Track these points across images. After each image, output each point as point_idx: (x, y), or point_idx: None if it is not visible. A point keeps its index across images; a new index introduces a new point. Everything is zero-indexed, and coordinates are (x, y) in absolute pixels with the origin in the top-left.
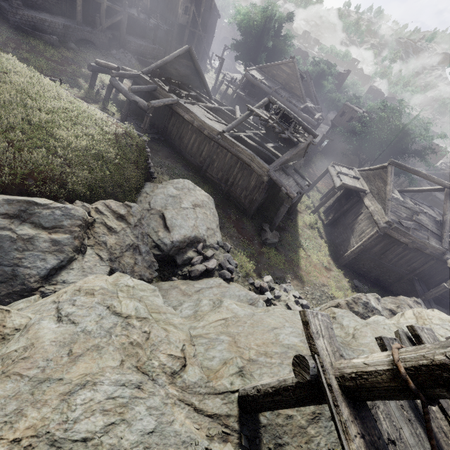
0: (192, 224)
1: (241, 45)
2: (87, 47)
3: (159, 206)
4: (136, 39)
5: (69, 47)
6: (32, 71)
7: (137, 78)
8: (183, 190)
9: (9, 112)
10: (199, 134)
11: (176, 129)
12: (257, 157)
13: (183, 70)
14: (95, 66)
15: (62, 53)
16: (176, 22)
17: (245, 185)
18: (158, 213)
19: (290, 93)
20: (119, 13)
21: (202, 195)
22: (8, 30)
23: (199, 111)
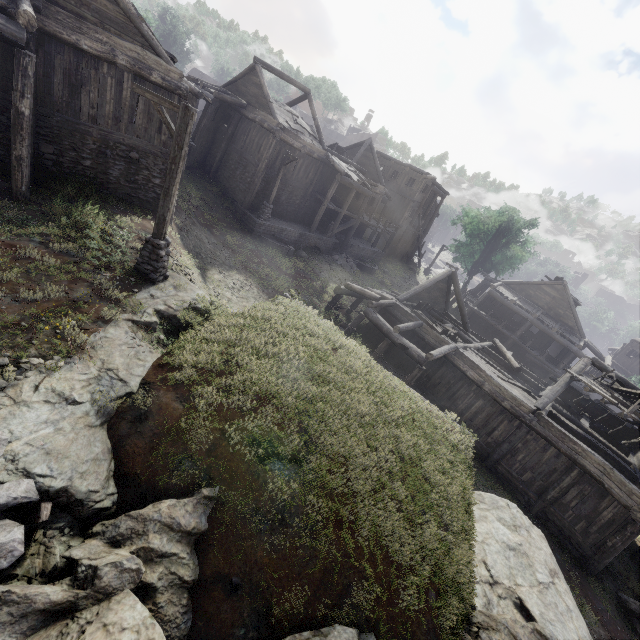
0: (575, 635)
1: (466, 247)
2: (313, 253)
3: (504, 574)
4: (357, 242)
5: (300, 255)
6: (335, 329)
7: (391, 306)
8: (519, 530)
9: (373, 434)
10: (490, 402)
11: (446, 385)
12: (615, 469)
13: (435, 293)
14: (344, 289)
15: (295, 264)
16: (398, 224)
17: (586, 512)
18: (509, 595)
19: (557, 322)
20: (352, 219)
21: (540, 537)
22: (251, 241)
23: (482, 363)
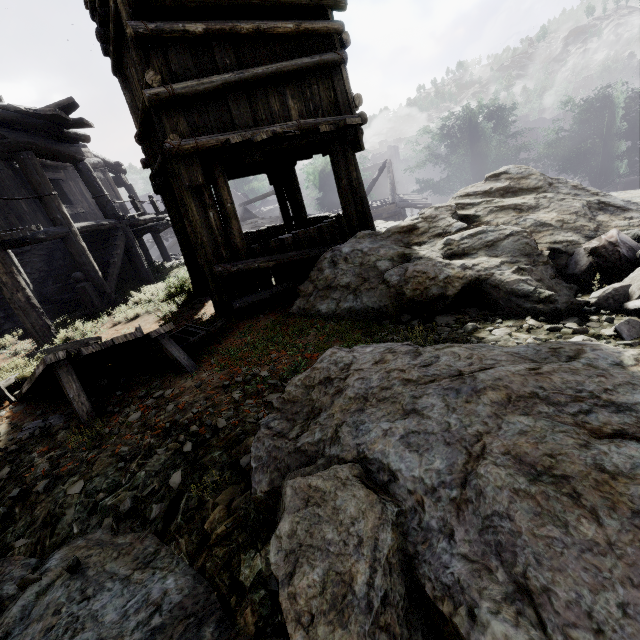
0: None
1: None
2: None
3: None
4: None
5: None
6: None
7: None
8: None
9: None
10: None
11: None
12: None
13: None
14: None
15: None
16: None
17: None
18: None
19: None
20: None
21: None
22: None
23: None
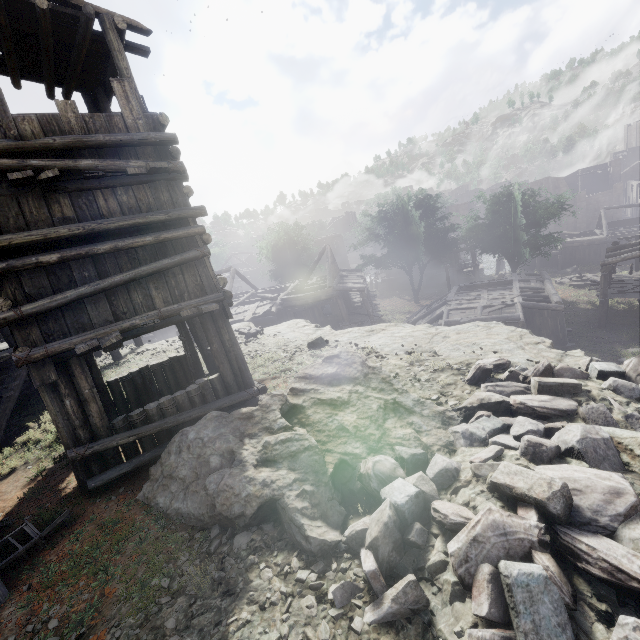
0: None
1: None
2: None
3: None
4: None
5: None
6: None
7: None
8: None
9: None
10: None
11: None
12: None
13: None
14: None
15: None
16: None
17: None
18: None
19: None
20: None
21: None
22: None
23: None
